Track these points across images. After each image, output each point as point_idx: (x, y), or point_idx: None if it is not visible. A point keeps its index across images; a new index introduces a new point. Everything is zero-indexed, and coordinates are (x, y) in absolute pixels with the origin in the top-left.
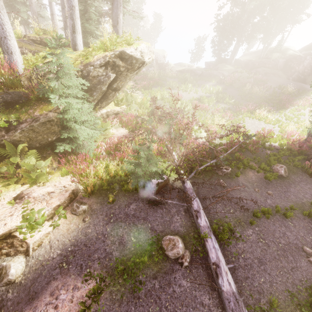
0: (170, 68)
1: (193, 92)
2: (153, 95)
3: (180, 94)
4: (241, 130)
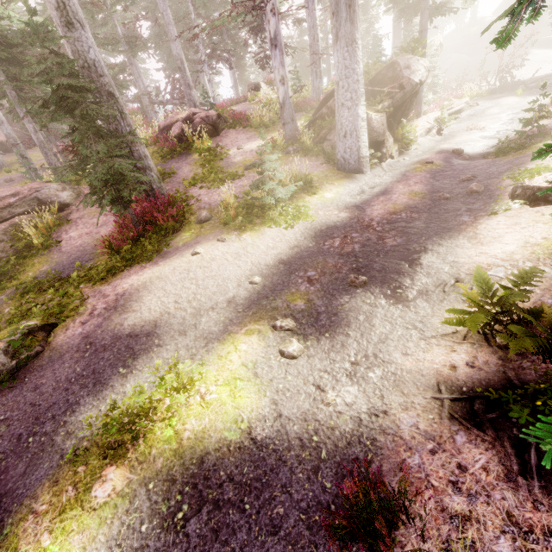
0: None
1: None
2: None
3: None
4: None
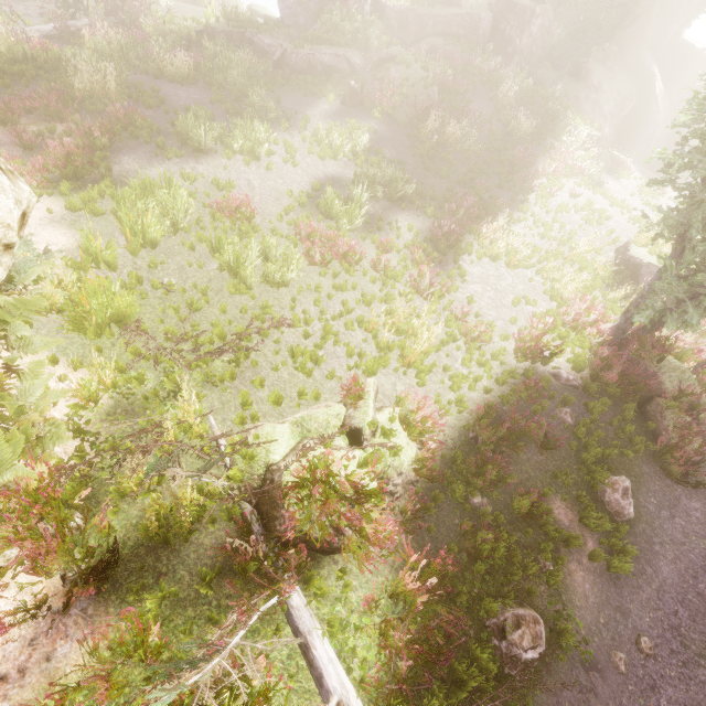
0: (161, 14)
1: (283, 159)
2: (129, 226)
3: (245, 197)
4: (476, 336)
